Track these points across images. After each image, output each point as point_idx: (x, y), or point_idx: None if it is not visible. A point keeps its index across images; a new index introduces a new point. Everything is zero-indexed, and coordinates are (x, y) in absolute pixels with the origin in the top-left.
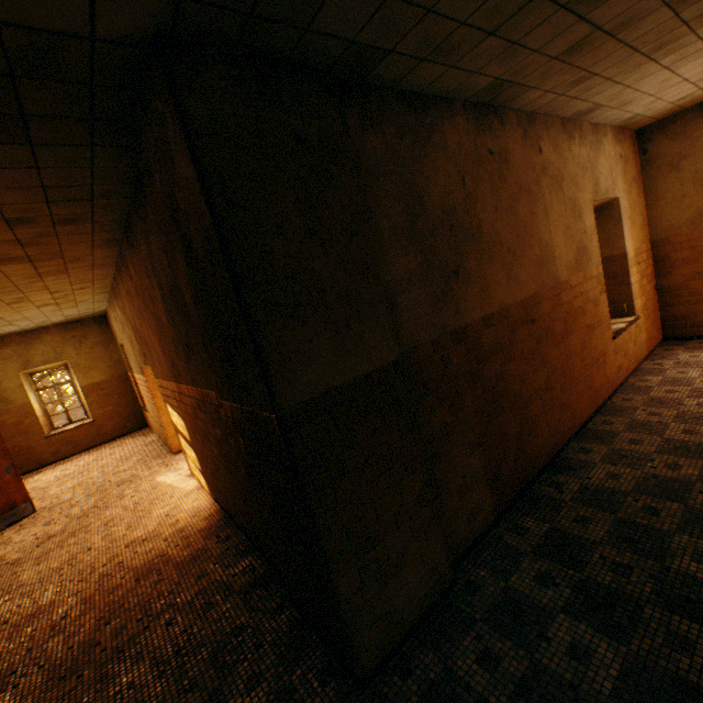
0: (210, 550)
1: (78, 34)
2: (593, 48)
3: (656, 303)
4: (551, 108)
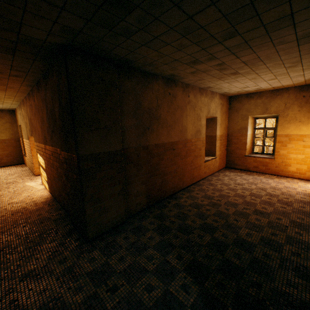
0: (45, 208)
1: (41, 40)
2: (200, 74)
3: (225, 154)
4: (194, 84)
